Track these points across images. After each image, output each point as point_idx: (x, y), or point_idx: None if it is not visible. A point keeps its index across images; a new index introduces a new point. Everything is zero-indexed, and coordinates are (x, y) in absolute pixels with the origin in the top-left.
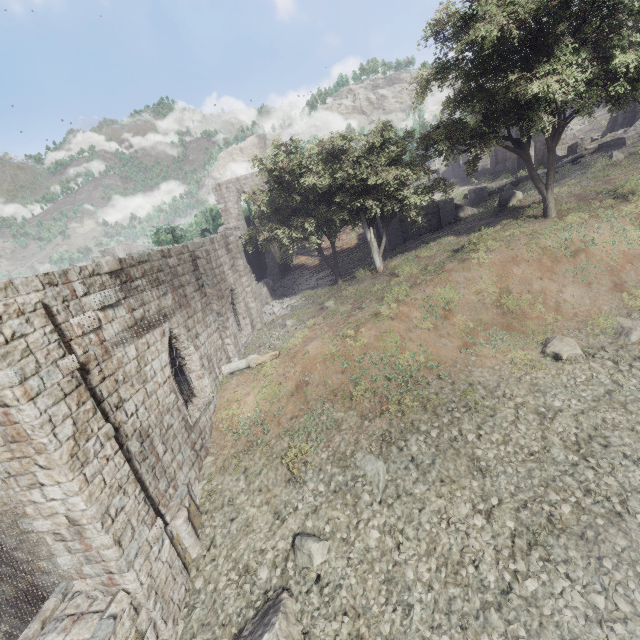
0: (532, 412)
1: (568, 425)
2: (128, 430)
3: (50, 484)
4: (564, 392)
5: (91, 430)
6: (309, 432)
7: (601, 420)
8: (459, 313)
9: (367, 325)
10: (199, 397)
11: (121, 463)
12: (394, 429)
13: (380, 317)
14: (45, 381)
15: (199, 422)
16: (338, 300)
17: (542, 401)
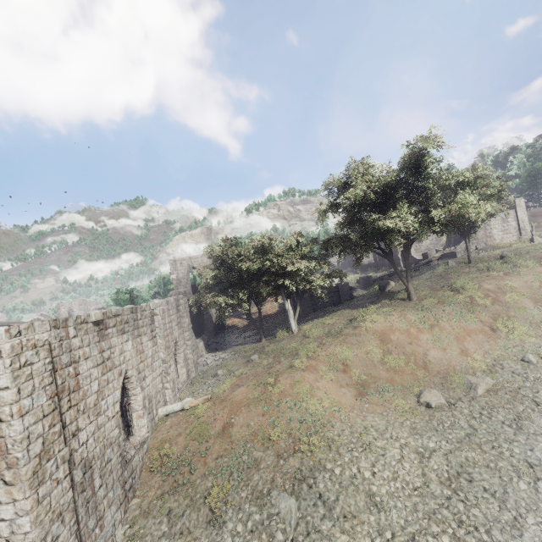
0: (413, 452)
1: (441, 463)
2: (77, 458)
3: (6, 502)
4: (436, 435)
5: (53, 451)
6: (231, 471)
7: (465, 458)
8: (354, 368)
9: (284, 375)
10: (136, 436)
11: (67, 488)
12: (305, 467)
13: (294, 368)
14: (34, 402)
15: (133, 460)
16: (262, 354)
17: (420, 442)
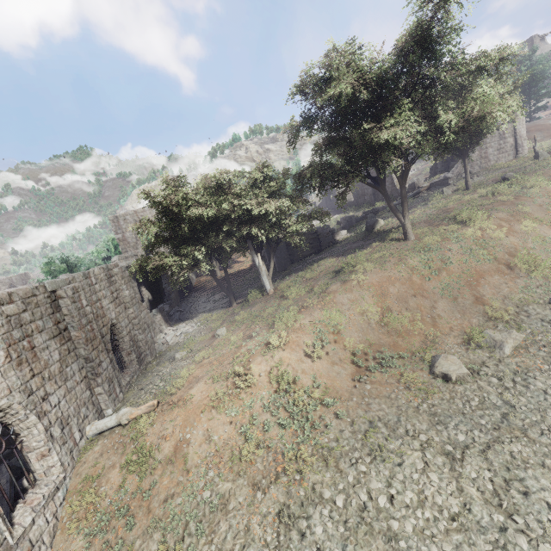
0: (440, 453)
1: (480, 467)
2: None
3: None
4: (464, 421)
5: None
6: (187, 520)
7: (509, 455)
8: (348, 335)
9: (257, 358)
10: (39, 486)
11: None
12: (293, 501)
13: (270, 348)
14: None
15: (30, 531)
16: (230, 326)
17: (446, 436)
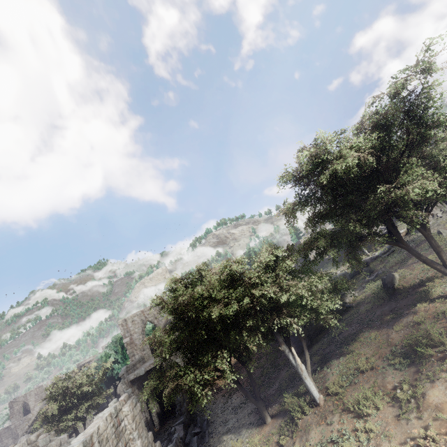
0: None
1: None
2: None
3: None
4: None
5: None
6: None
7: None
8: None
9: None
10: None
11: None
12: None
13: None
14: None
15: None
16: None
17: None
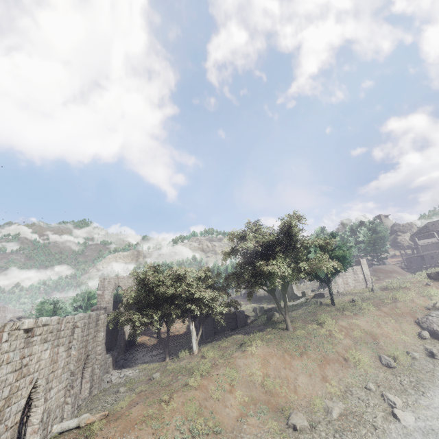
0: None
1: None
2: None
3: None
4: None
5: None
6: None
7: None
8: (239, 389)
9: (178, 392)
10: None
11: None
12: None
13: (188, 386)
14: None
15: None
16: (163, 373)
17: None
